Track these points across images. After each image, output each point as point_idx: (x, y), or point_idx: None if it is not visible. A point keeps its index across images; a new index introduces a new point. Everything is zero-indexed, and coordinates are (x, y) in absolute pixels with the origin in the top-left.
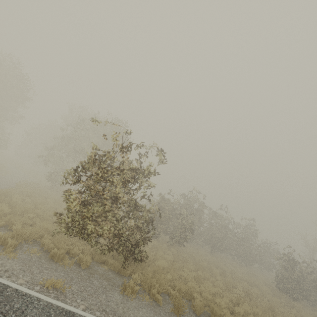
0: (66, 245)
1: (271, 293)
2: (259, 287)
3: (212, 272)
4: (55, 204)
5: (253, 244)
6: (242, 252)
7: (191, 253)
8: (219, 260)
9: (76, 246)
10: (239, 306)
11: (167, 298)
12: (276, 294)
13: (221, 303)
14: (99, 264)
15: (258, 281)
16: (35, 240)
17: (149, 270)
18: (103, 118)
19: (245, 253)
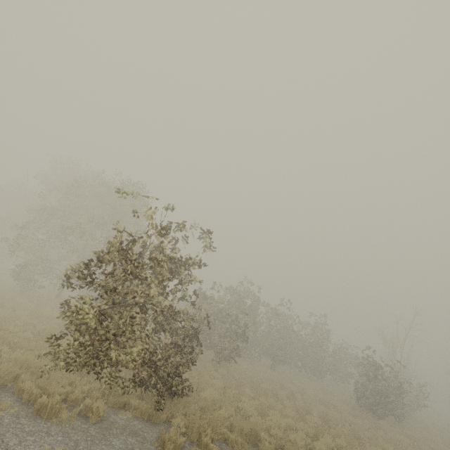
0: (61, 388)
1: (352, 413)
2: (336, 407)
3: (278, 395)
4: (32, 318)
5: (324, 349)
6: (312, 362)
7: (246, 371)
8: (283, 377)
9: (77, 386)
10: (318, 440)
11: (224, 448)
12: (357, 414)
13: (297, 441)
14: (117, 410)
15: (334, 398)
16: (4, 387)
17: (193, 407)
18: (109, 179)
19: (315, 362)
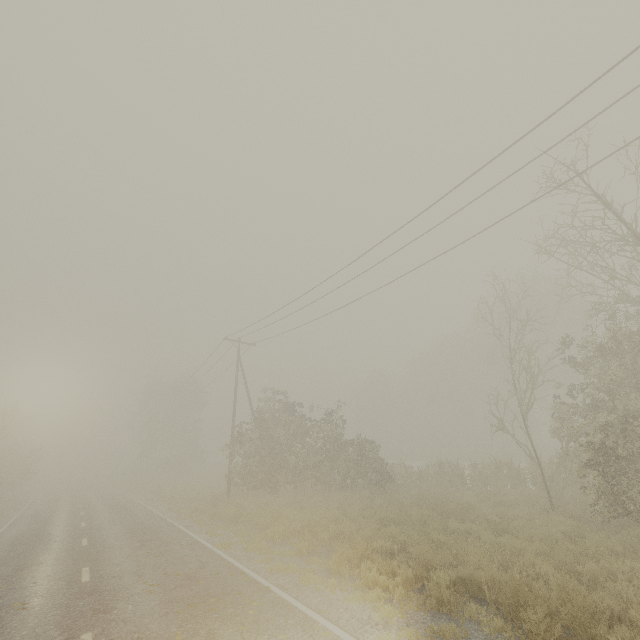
0: None
1: None
2: None
3: None
4: None
5: None
6: None
7: None
8: None
9: None
10: None
11: None
12: None
13: None
14: None
15: None
16: None
17: None
18: None
19: None
